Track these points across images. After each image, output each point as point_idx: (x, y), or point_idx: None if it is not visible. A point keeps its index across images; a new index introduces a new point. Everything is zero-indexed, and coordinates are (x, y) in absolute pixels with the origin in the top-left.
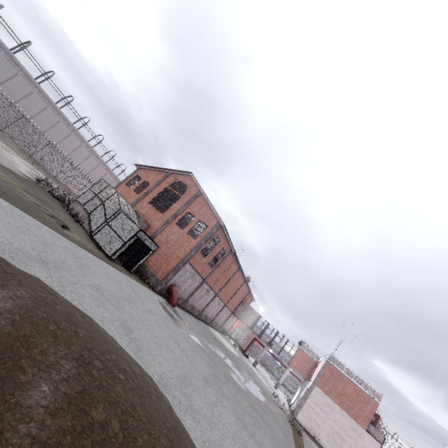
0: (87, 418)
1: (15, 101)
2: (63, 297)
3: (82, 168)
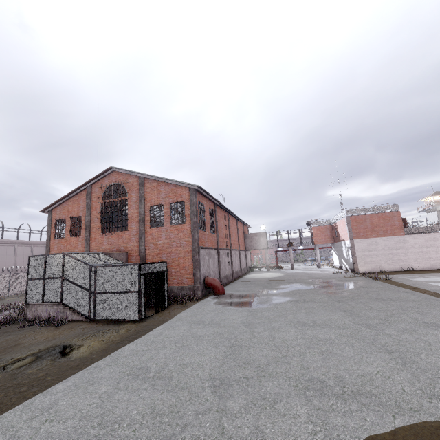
0: None
1: None
2: None
3: None
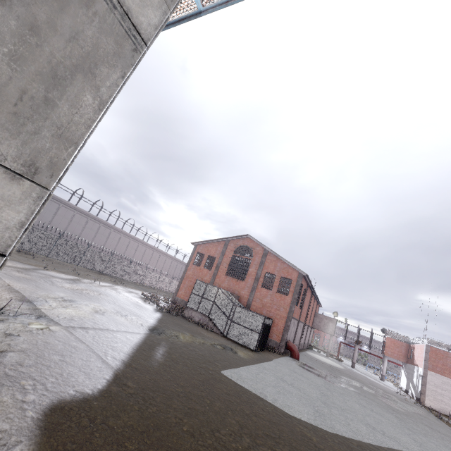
0: None
1: (64, 230)
2: (360, 435)
3: (127, 255)
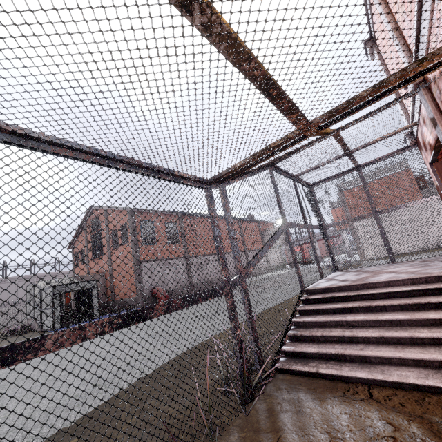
0: None
1: None
2: None
3: None
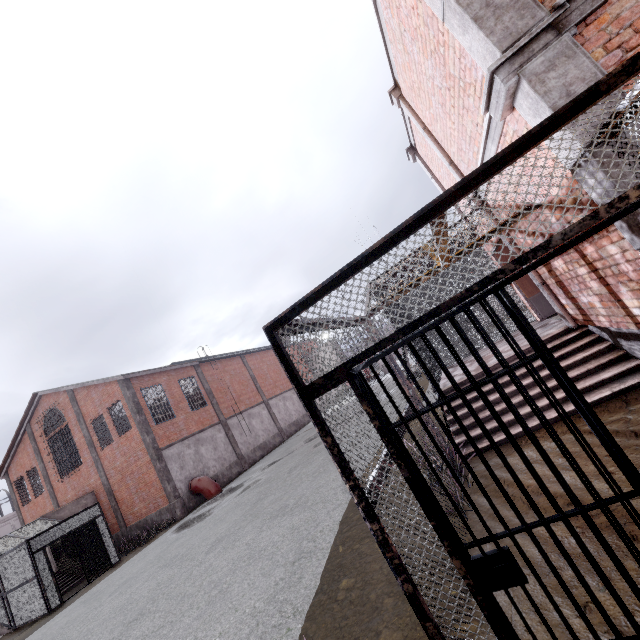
0: None
1: None
2: None
3: None
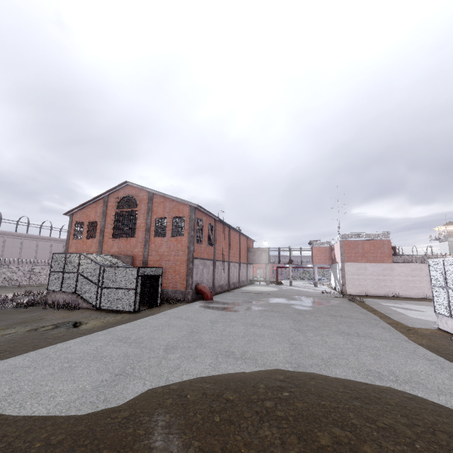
0: (328, 450)
1: None
2: (174, 384)
3: (8, 257)
